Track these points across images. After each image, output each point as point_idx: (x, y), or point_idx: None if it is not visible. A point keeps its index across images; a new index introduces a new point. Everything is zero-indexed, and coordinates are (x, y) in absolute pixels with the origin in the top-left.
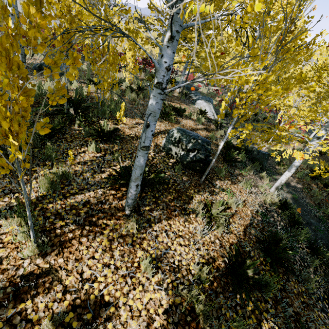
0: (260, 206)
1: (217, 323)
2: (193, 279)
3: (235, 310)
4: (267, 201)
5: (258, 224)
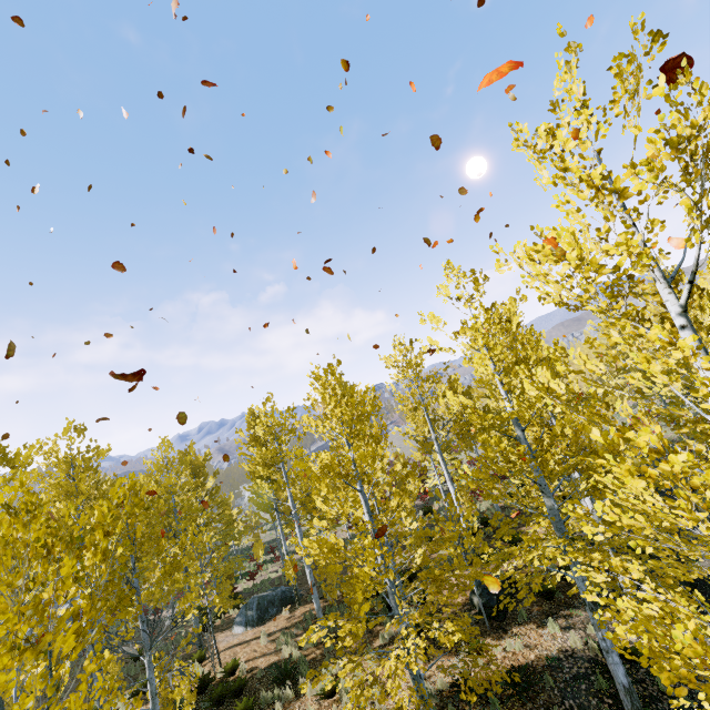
0: (561, 651)
1: (441, 708)
2: (439, 689)
3: (458, 709)
4: (578, 645)
5: (536, 667)
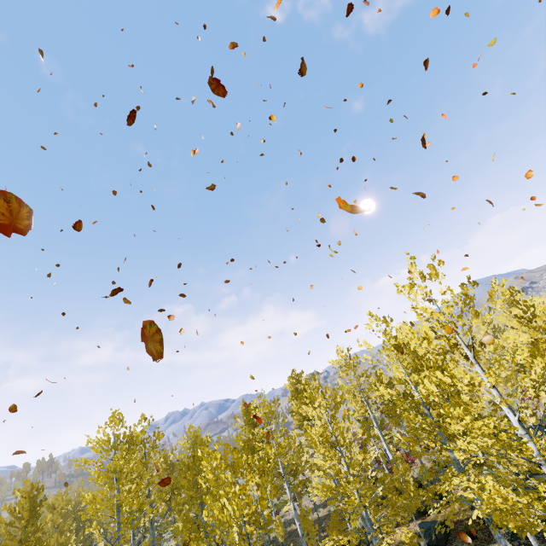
0: None
1: None
2: None
3: None
4: None
5: None
